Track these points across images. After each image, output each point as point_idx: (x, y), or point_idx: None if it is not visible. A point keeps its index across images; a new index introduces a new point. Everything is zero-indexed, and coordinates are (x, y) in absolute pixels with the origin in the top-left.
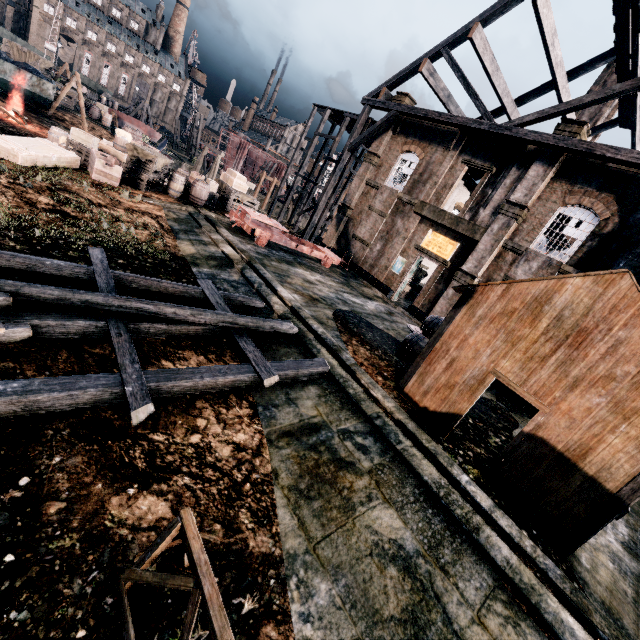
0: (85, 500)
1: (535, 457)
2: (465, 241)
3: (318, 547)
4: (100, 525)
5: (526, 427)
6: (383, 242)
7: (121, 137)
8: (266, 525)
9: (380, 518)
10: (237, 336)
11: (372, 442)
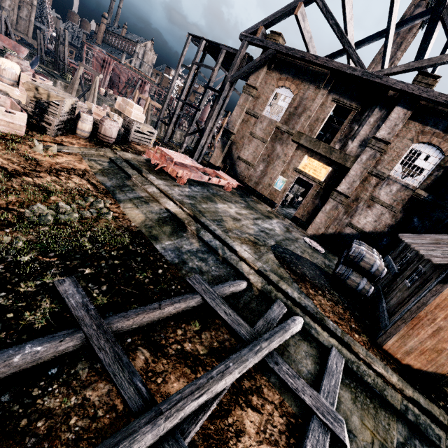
0: None
1: None
2: (336, 166)
3: None
4: None
5: None
6: (265, 164)
7: (7, 68)
8: None
9: None
10: (277, 369)
11: (421, 447)
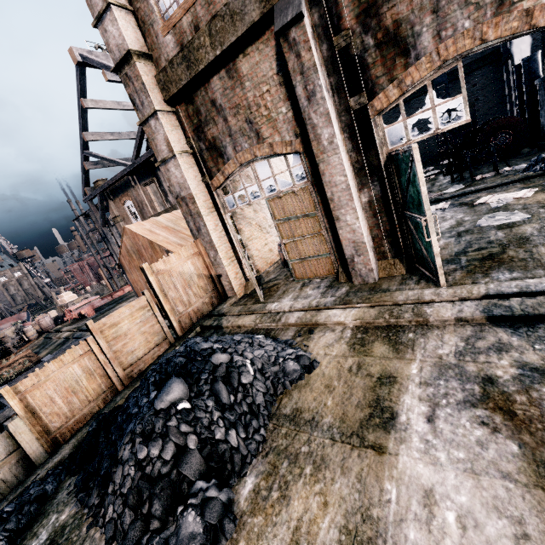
0: None
1: None
2: None
3: None
4: None
5: None
6: None
7: None
8: None
9: None
10: None
11: None
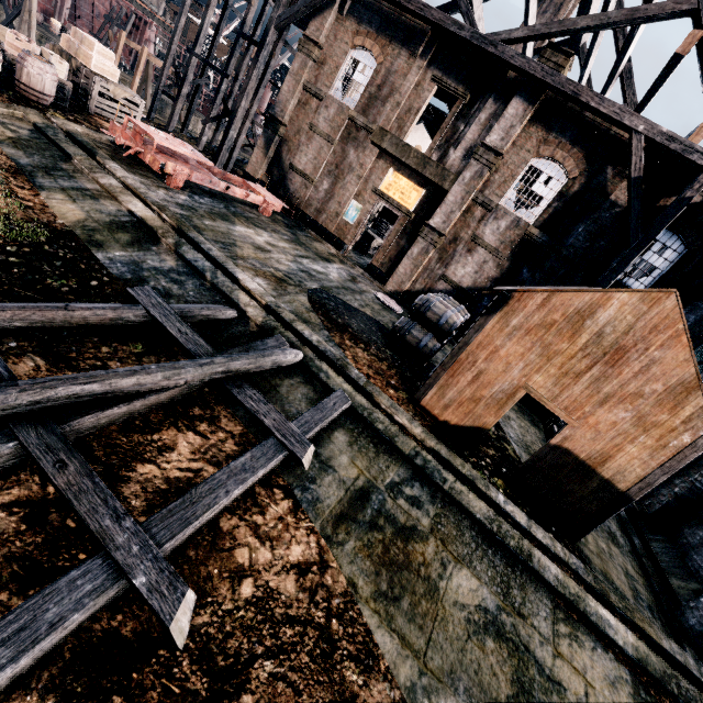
0: None
1: (558, 465)
2: (432, 188)
3: (427, 660)
4: None
5: (553, 440)
6: (332, 179)
7: None
8: (373, 666)
9: (460, 586)
10: (236, 391)
11: (420, 489)
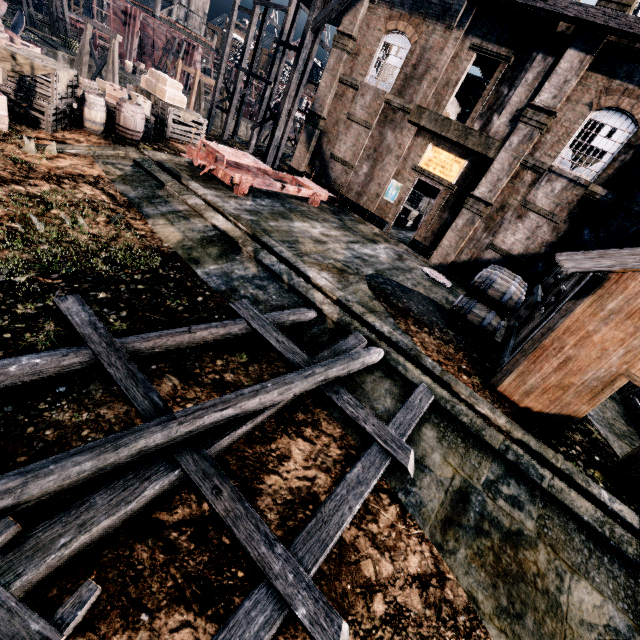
0: None
1: None
2: (474, 158)
3: None
4: None
5: None
6: (371, 163)
7: None
8: None
9: (582, 601)
10: (335, 398)
11: (516, 486)
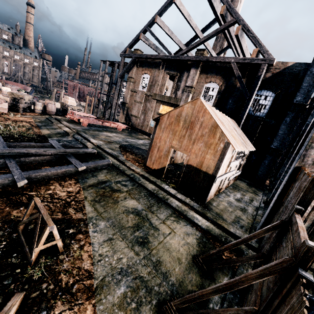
0: (2, 213)
1: (189, 172)
2: (175, 106)
3: (102, 214)
4: (9, 218)
5: (184, 162)
6: (144, 114)
7: (5, 90)
8: (80, 211)
9: (129, 203)
10: (67, 156)
11: (129, 183)
